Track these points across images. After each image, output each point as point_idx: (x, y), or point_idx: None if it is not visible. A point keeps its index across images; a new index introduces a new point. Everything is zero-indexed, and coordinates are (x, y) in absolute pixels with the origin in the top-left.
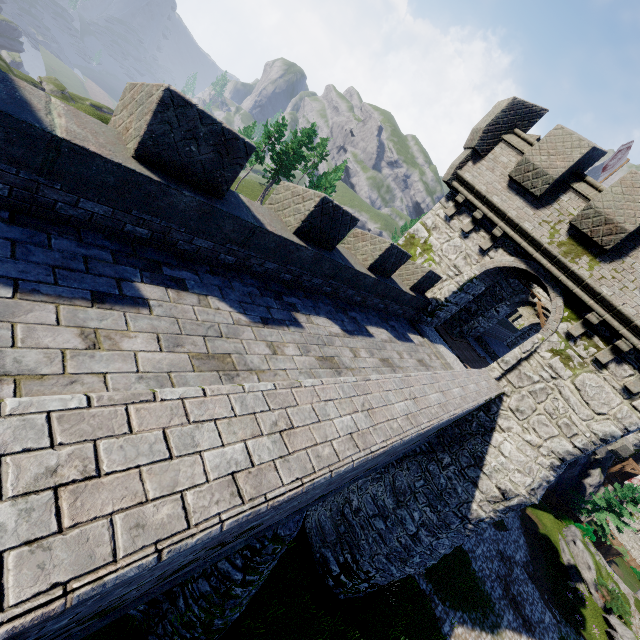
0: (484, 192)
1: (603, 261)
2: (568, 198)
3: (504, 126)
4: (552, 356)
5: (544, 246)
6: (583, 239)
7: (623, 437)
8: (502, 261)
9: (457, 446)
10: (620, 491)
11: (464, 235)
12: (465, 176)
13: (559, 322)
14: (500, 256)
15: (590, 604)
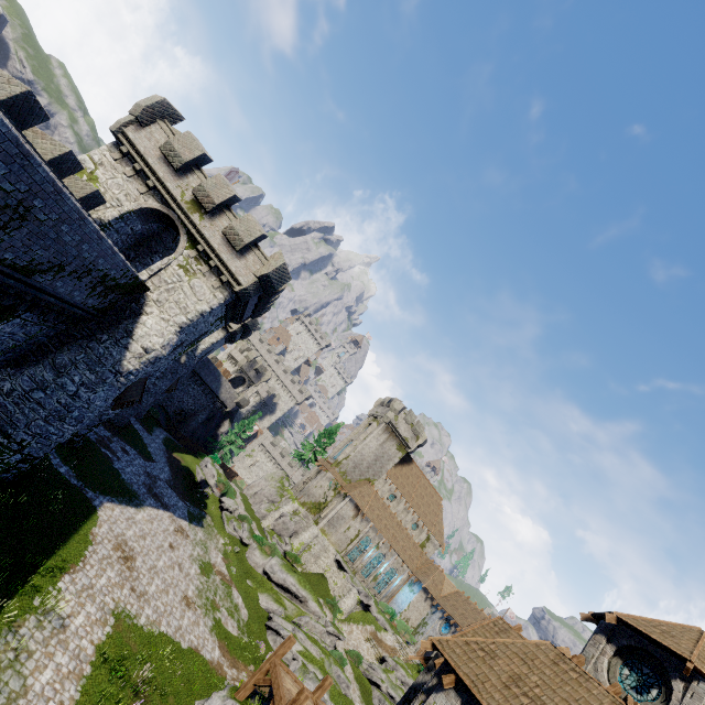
0: (143, 152)
1: (206, 218)
2: (192, 177)
3: (158, 114)
4: (180, 269)
5: (178, 201)
6: (198, 203)
7: (244, 392)
8: (153, 205)
9: (114, 328)
10: (239, 428)
11: (126, 178)
12: (129, 134)
13: (184, 249)
14: (152, 201)
15: (212, 497)
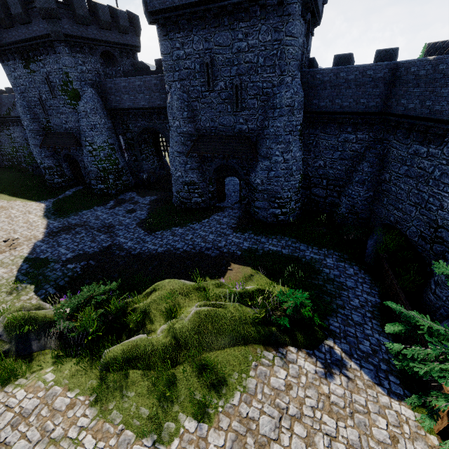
0: None
1: None
2: None
3: None
4: None
5: None
6: None
7: None
8: None
9: None
10: None
11: None
12: None
13: None
14: None
15: None
